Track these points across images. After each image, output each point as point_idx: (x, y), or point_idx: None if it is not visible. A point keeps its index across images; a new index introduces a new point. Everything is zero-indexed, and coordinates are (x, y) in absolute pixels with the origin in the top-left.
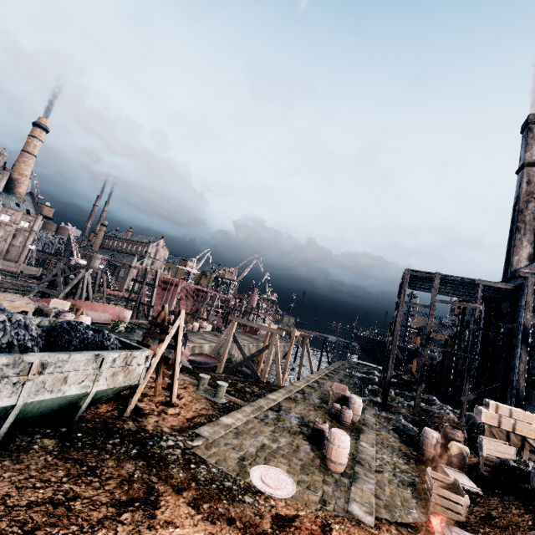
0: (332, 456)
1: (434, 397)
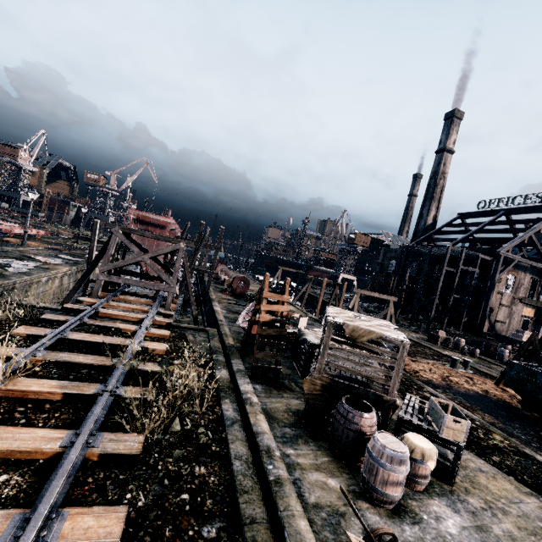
0: None
1: (421, 317)
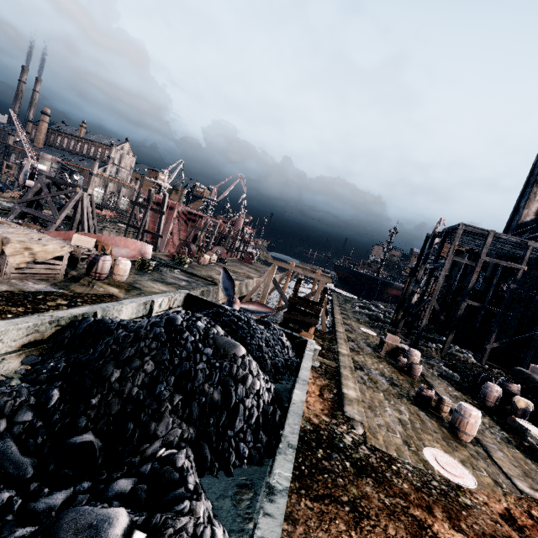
0: (467, 430)
1: (444, 338)
